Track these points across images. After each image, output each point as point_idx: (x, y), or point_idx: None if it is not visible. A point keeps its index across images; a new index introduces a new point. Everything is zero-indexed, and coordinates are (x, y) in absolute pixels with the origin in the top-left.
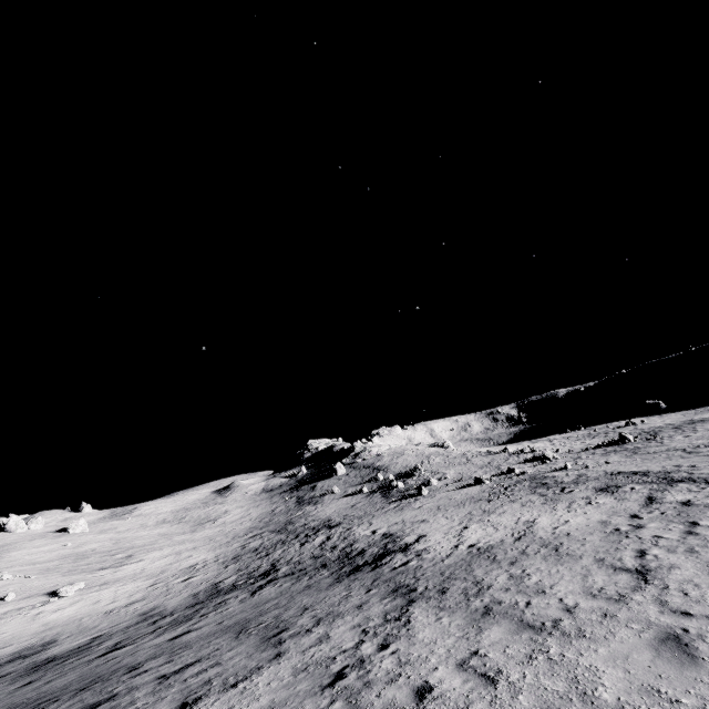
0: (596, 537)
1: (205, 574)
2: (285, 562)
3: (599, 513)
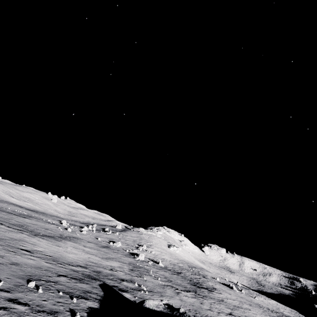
0: None
1: None
2: None
3: None
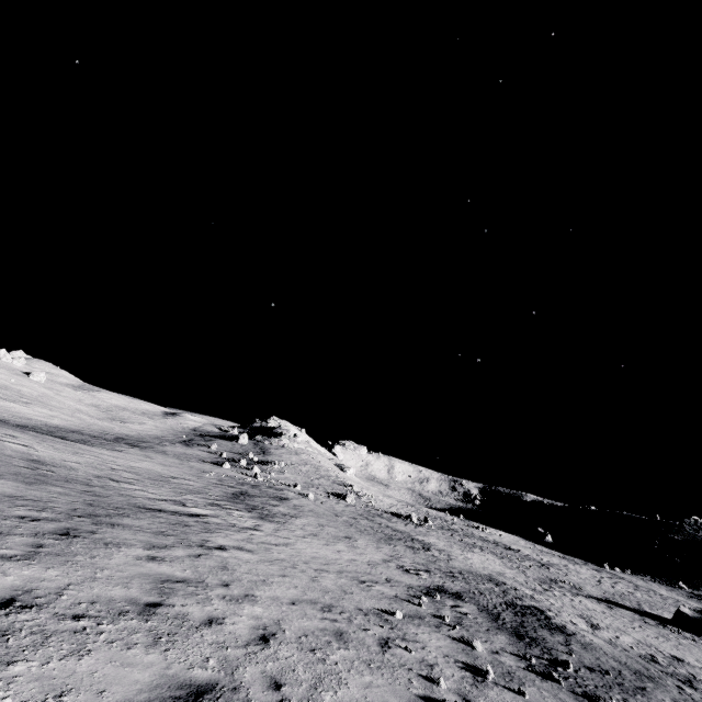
0: (83, 452)
1: (22, 420)
2: (53, 432)
3: (151, 468)
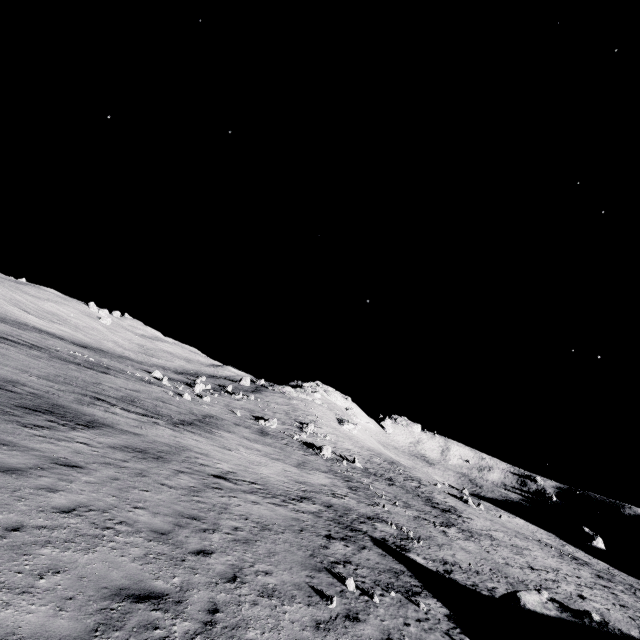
0: None
1: None
2: None
3: None
